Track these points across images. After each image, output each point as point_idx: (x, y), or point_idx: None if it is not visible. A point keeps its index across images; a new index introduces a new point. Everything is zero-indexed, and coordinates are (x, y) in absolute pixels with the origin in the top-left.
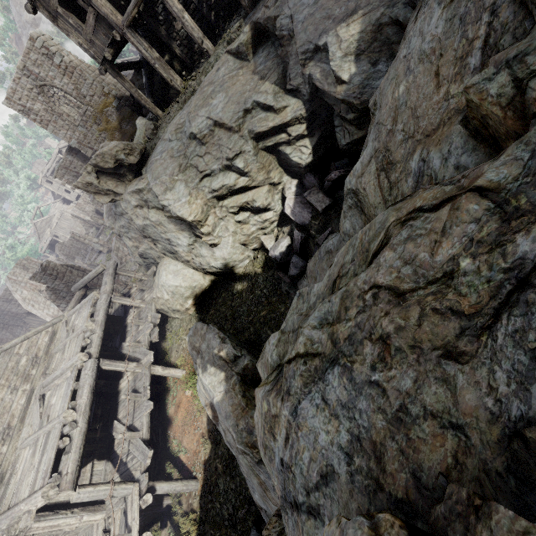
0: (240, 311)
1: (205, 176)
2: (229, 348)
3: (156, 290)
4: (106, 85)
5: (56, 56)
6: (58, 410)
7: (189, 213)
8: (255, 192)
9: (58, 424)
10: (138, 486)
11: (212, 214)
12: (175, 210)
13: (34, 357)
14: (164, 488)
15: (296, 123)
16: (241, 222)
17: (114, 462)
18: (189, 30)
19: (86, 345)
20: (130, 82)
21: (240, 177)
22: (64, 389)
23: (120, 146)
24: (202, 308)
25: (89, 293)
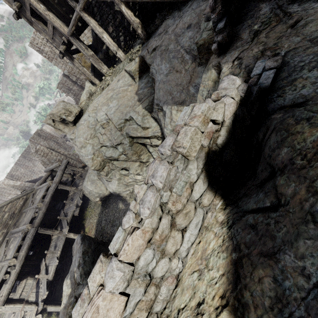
0: (116, 223)
1: (103, 145)
2: (78, 275)
3: (83, 185)
4: (86, 38)
5: None
6: (10, 255)
7: (92, 165)
8: (131, 163)
9: (6, 264)
10: (37, 308)
11: (107, 166)
12: (84, 161)
13: (12, 213)
14: (52, 309)
15: (155, 138)
16: (123, 174)
17: (37, 281)
18: (107, 45)
19: (35, 216)
20: (79, 63)
21: (122, 154)
22: (16, 243)
23: (62, 111)
24: (104, 204)
25: (53, 173)
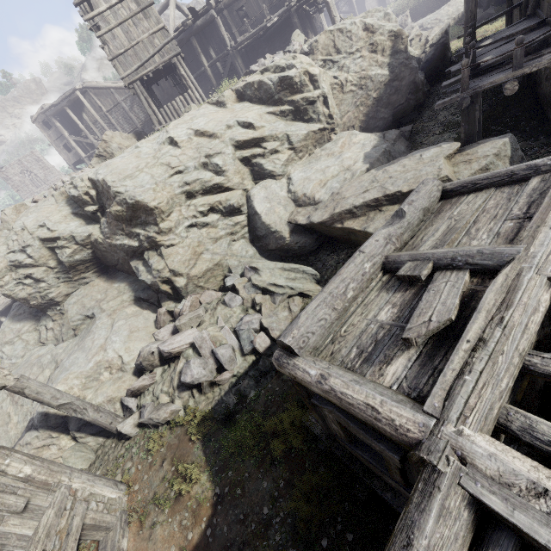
0: None
1: None
2: None
3: None
4: None
5: (42, 161)
6: None
7: None
8: None
9: None
10: None
11: None
12: None
13: None
14: None
15: None
16: None
17: None
18: None
19: None
20: None
21: None
22: None
23: None
24: None
25: None
